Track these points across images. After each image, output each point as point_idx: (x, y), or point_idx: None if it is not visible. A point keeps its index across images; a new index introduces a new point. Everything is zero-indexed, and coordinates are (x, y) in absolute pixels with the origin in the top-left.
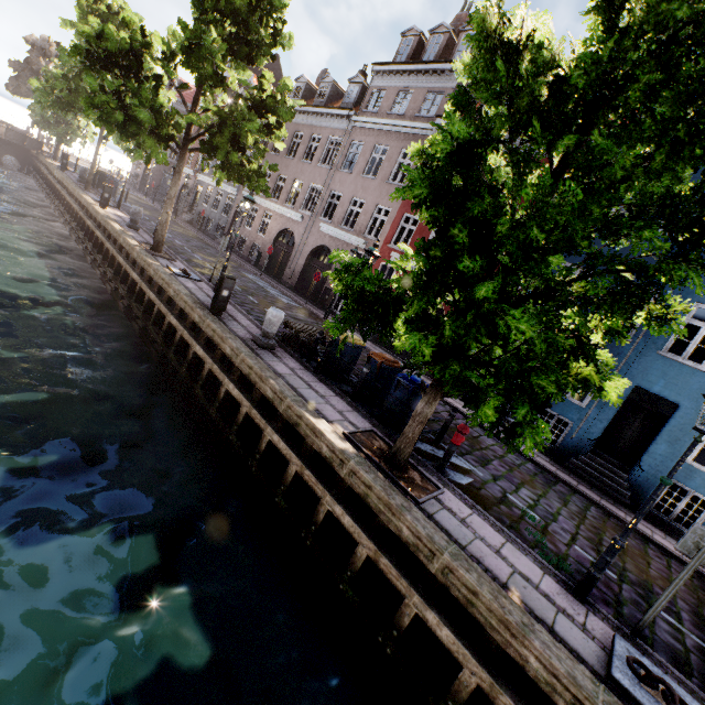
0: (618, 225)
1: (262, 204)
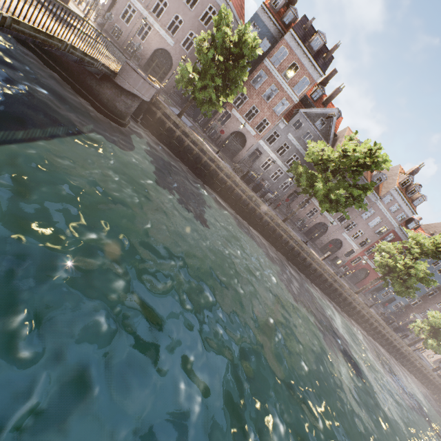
0: None
1: (315, 203)
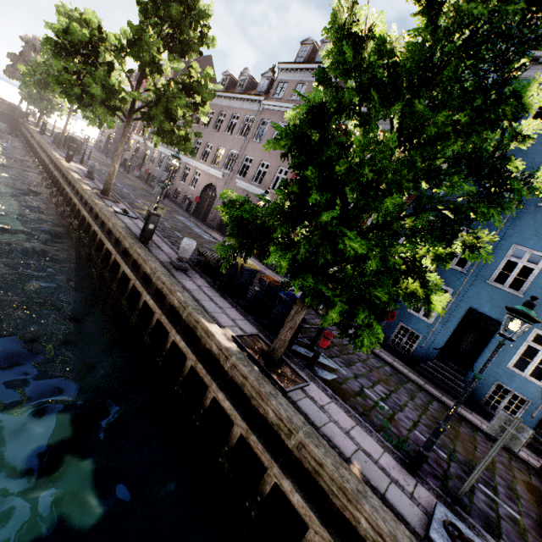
0: (436, 172)
1: (194, 164)
